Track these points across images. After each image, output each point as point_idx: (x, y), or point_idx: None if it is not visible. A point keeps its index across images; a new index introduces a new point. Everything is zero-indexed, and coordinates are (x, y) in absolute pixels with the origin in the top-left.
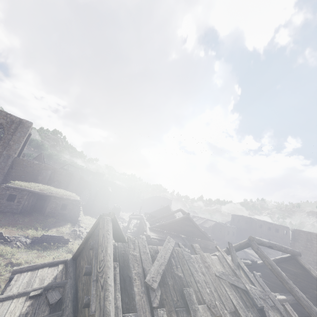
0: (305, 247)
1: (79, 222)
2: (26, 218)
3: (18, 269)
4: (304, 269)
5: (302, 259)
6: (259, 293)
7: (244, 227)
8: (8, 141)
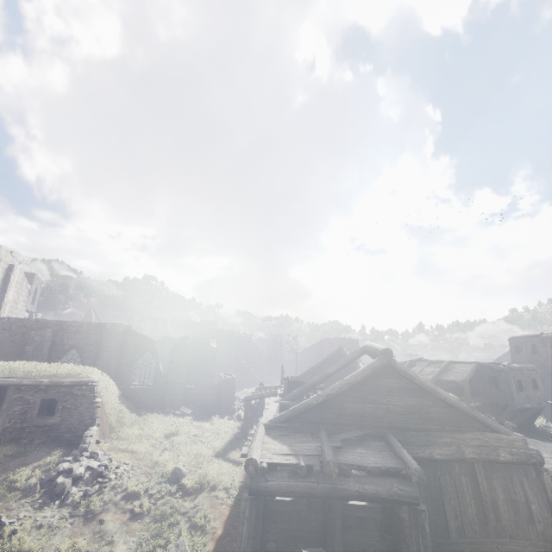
0: None
1: (86, 442)
2: None
3: None
4: None
5: None
6: None
7: None
8: None
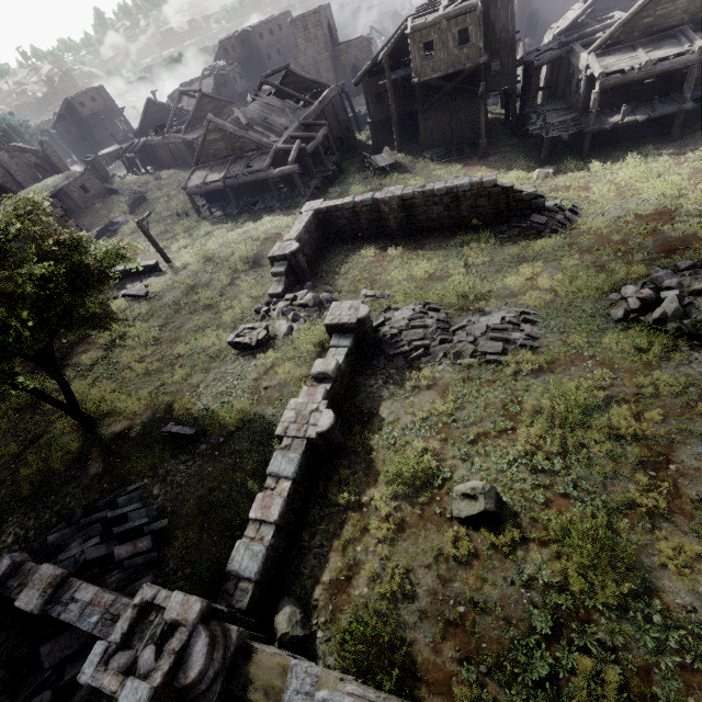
0: (306, 40)
1: (118, 189)
2: (83, 220)
3: (185, 186)
4: (295, 75)
5: (292, 68)
6: (277, 104)
7: (246, 53)
8: None
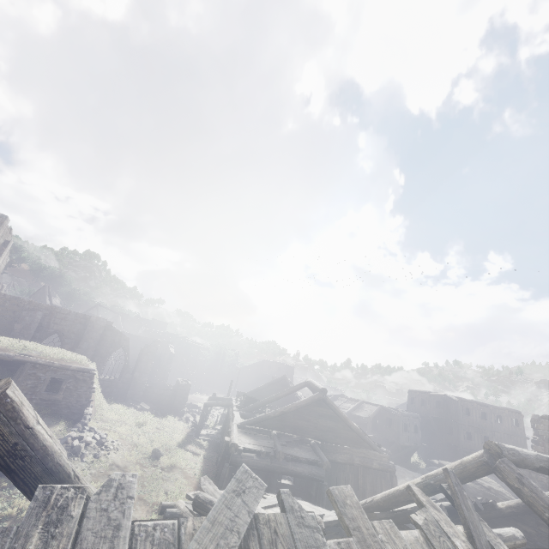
0: None
1: (87, 419)
2: None
3: None
4: None
5: None
6: None
7: (435, 414)
8: None
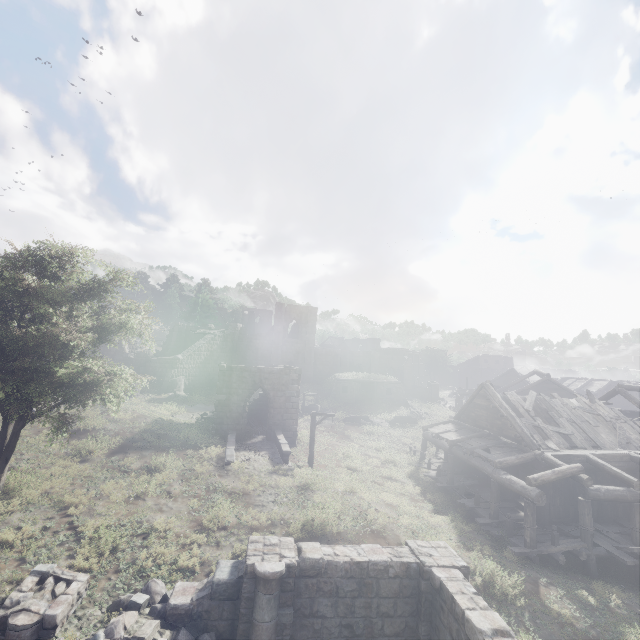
0: None
1: (411, 405)
2: (364, 406)
3: (426, 426)
4: None
5: None
6: (612, 417)
7: None
8: (304, 335)
